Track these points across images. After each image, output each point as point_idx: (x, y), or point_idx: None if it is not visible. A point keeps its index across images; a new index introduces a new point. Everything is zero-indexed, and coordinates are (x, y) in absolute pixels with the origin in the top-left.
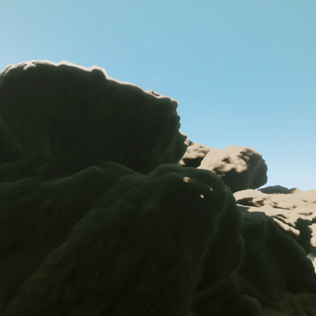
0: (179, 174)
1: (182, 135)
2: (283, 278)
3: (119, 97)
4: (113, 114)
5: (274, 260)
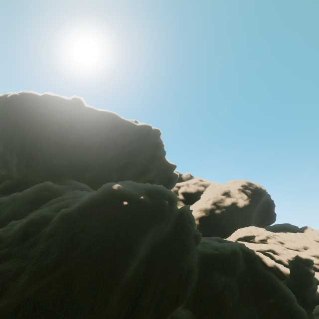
0: (118, 184)
1: (170, 163)
2: None
3: (96, 122)
4: (87, 137)
5: (250, 306)
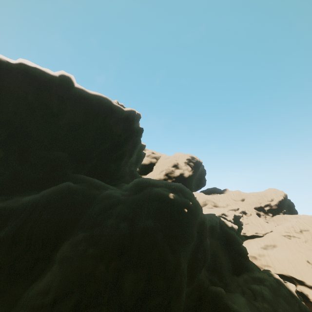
0: (162, 190)
1: (142, 144)
2: (231, 265)
3: (88, 106)
4: (81, 123)
5: (224, 252)
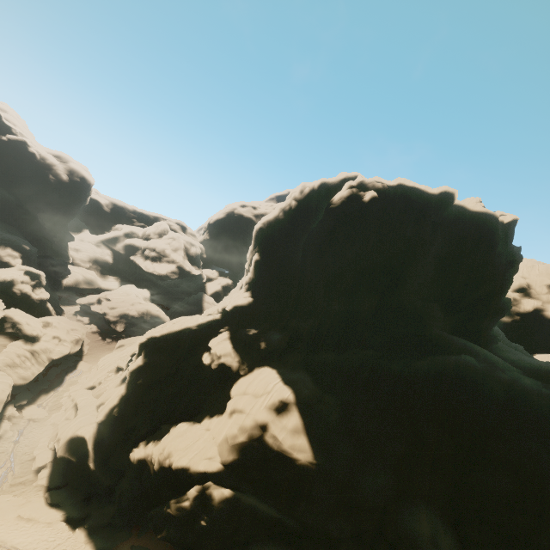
0: None
1: None
2: None
3: (463, 230)
4: (452, 258)
5: None
